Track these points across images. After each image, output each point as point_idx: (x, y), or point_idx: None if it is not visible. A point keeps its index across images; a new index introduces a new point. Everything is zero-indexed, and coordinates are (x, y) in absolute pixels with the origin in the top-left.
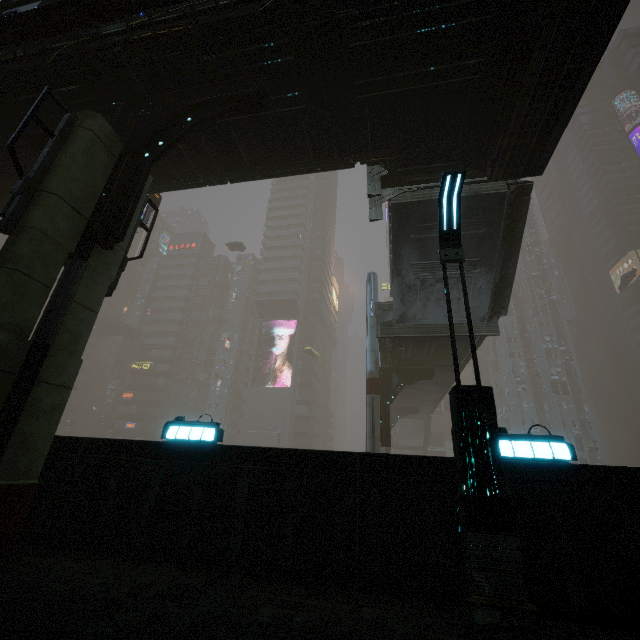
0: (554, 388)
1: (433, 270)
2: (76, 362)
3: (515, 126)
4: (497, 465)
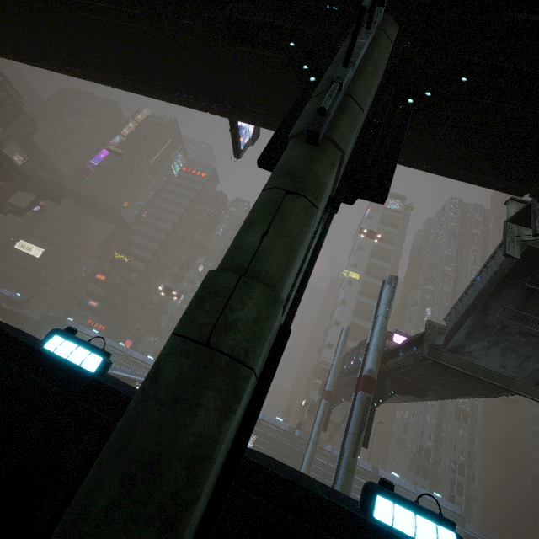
0: (457, 414)
1: (522, 322)
2: None
3: None
4: None
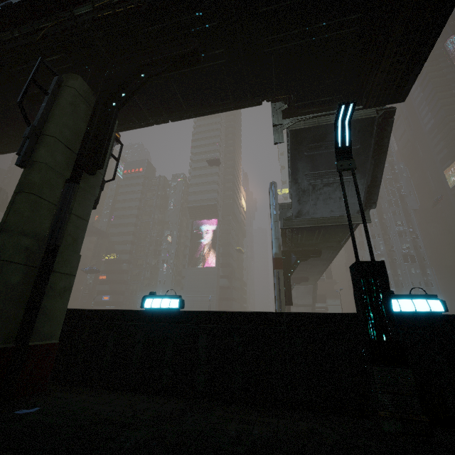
0: (405, 259)
1: (321, 178)
2: (77, 257)
3: (385, 65)
4: (390, 318)
